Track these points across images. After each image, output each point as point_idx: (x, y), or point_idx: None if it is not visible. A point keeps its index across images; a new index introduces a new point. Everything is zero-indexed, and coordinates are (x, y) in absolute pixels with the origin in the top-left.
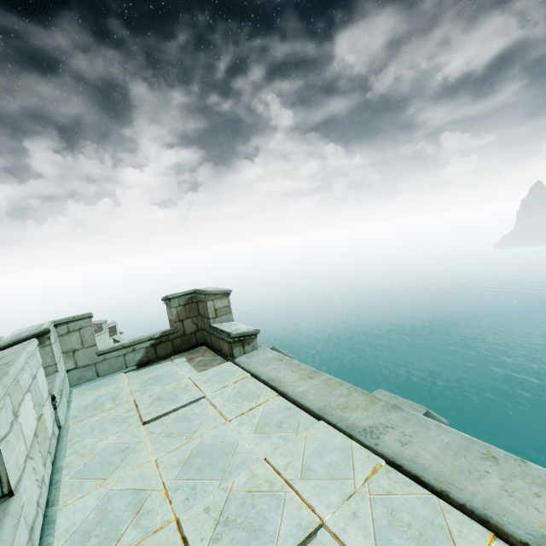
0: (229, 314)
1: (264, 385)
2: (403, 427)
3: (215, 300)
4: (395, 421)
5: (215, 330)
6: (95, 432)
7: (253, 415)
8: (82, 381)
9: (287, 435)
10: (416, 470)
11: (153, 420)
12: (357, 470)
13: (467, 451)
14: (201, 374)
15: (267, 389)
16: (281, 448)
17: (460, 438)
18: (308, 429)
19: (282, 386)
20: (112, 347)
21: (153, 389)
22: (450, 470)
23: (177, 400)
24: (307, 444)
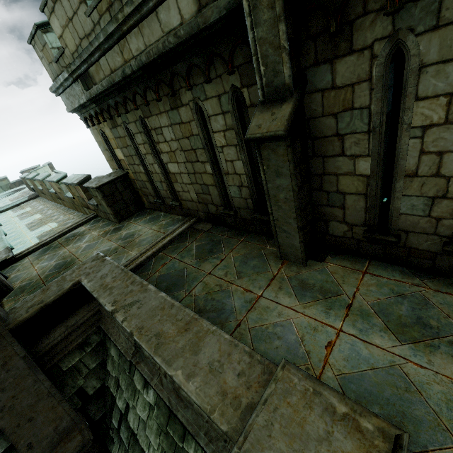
0: None
1: None
2: None
3: None
4: None
5: None
6: None
7: None
8: None
9: None
10: None
11: None
12: None
13: None
14: None
15: None
16: None
17: None
18: None
19: None
20: None
21: None
22: None
23: None
24: None
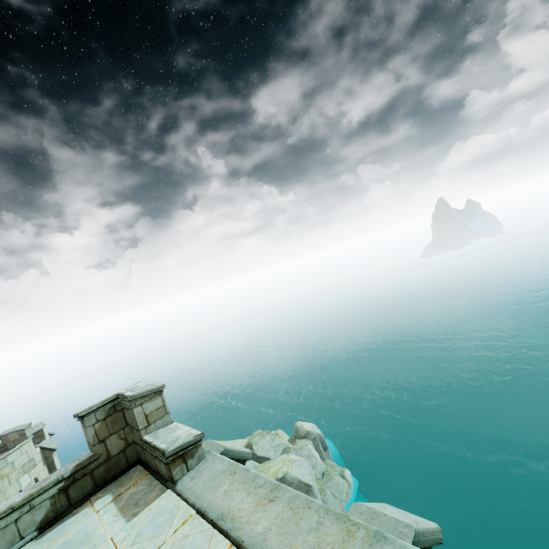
0: (166, 415)
1: (213, 528)
2: None
3: (144, 404)
4: None
5: (147, 446)
6: None
7: None
8: None
9: None
10: None
11: None
12: None
13: None
14: (129, 527)
15: (217, 536)
16: None
17: None
18: None
19: (236, 528)
20: None
21: None
22: None
23: None
24: None
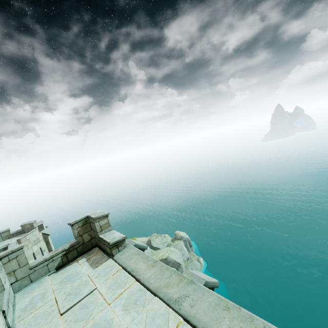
0: (109, 227)
1: (129, 274)
2: (193, 295)
3: (100, 221)
4: (190, 292)
5: (101, 240)
6: (32, 327)
7: (122, 297)
8: (21, 288)
9: (138, 309)
10: (195, 322)
11: (66, 311)
12: (169, 327)
13: (218, 306)
14: (94, 271)
15: (130, 277)
16: (135, 319)
17: (216, 298)
18: (149, 304)
19: (138, 275)
20: (38, 262)
21: (66, 287)
22: (209, 319)
23: (80, 294)
24: (148, 314)
